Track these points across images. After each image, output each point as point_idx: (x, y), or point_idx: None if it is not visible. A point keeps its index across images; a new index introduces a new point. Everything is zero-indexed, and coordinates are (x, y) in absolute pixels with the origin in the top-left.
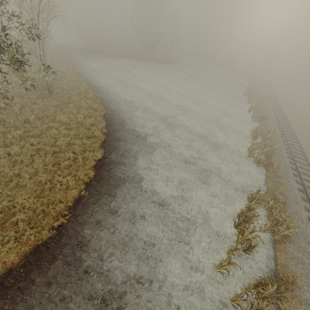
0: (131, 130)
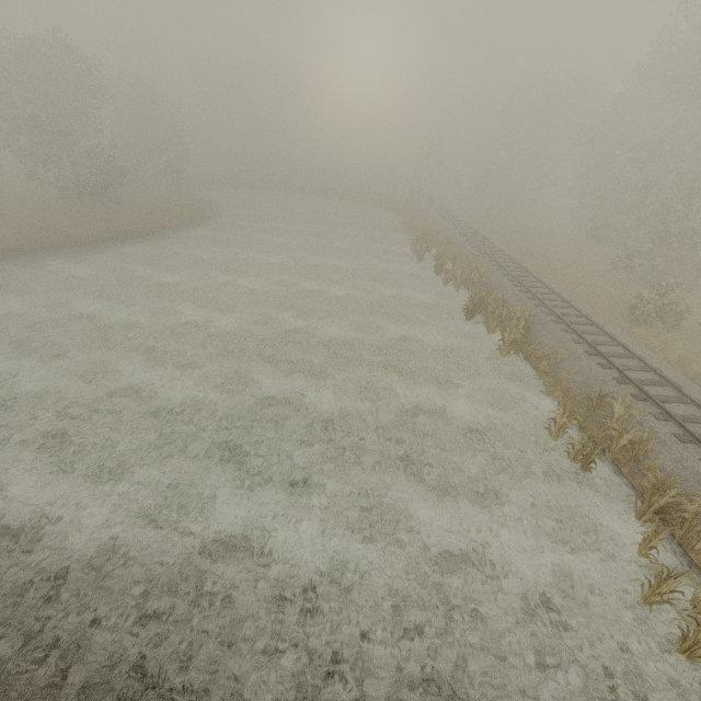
0: None
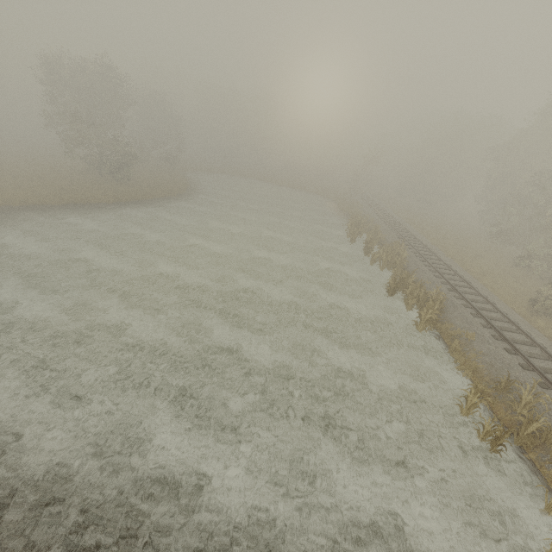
0: None
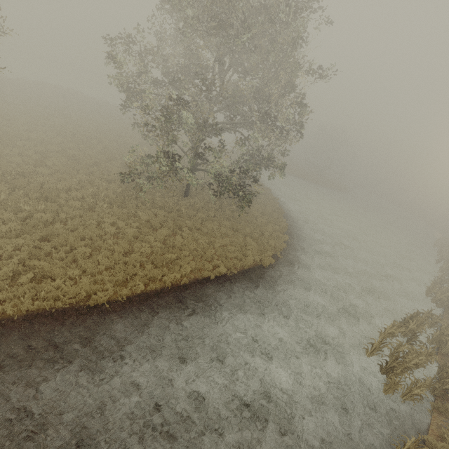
0: (305, 232)
